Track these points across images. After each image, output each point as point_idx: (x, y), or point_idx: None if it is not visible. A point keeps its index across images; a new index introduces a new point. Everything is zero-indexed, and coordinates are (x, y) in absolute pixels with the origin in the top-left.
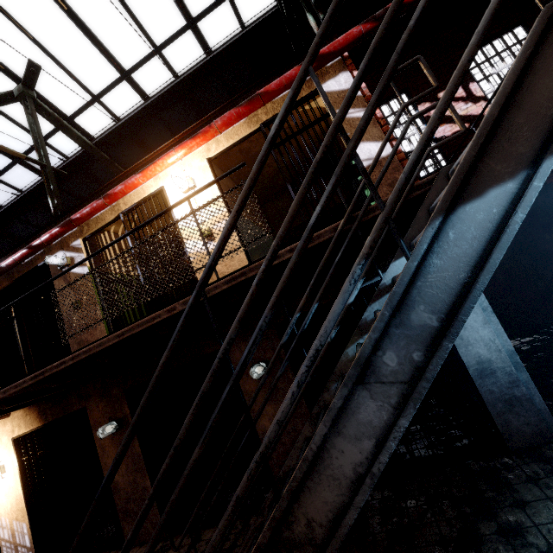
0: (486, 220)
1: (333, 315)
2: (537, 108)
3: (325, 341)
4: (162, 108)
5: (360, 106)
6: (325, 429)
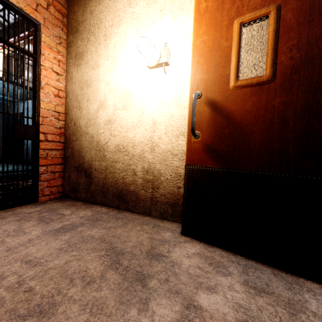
0: None
1: None
2: None
3: None
4: None
5: (30, 58)
6: None
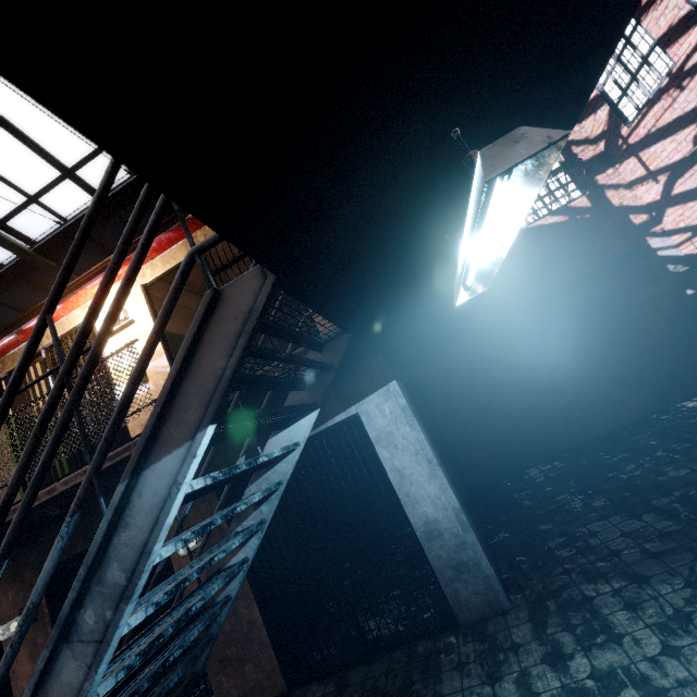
0: (165, 483)
1: (44, 573)
2: (204, 380)
3: (38, 598)
4: (119, 206)
5: None
6: (29, 693)
